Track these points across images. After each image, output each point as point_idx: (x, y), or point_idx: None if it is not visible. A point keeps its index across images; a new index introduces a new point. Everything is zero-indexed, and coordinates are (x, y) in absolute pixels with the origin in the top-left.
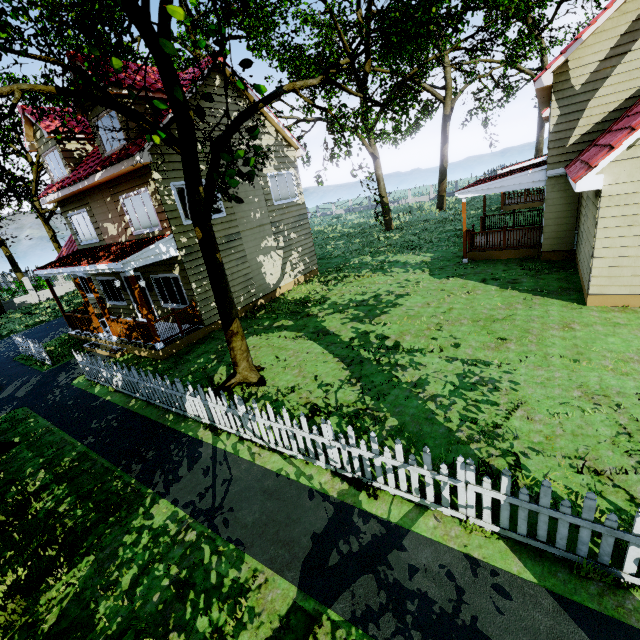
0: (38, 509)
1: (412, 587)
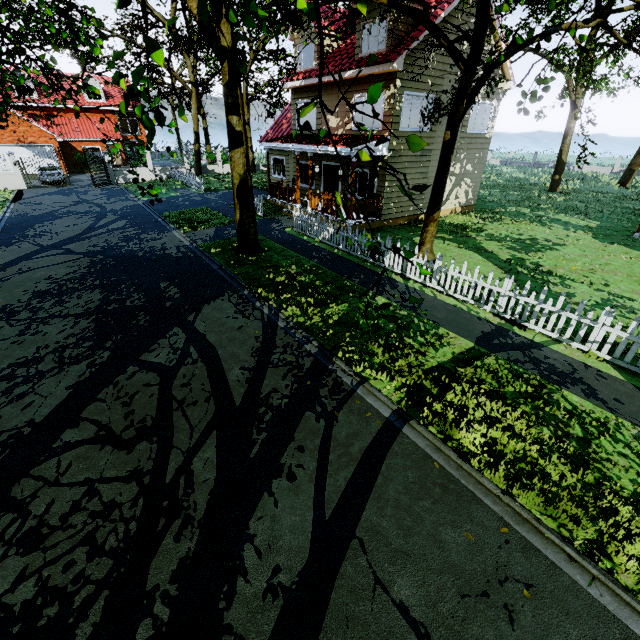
0: (302, 280)
1: (545, 361)
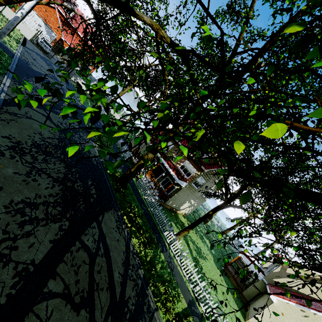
0: (139, 221)
1: None
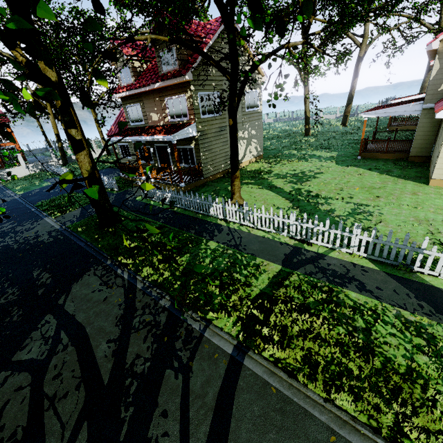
0: (152, 241)
1: (329, 268)
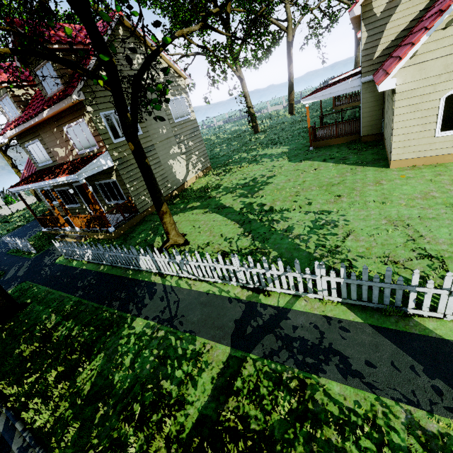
0: (58, 336)
1: (295, 336)
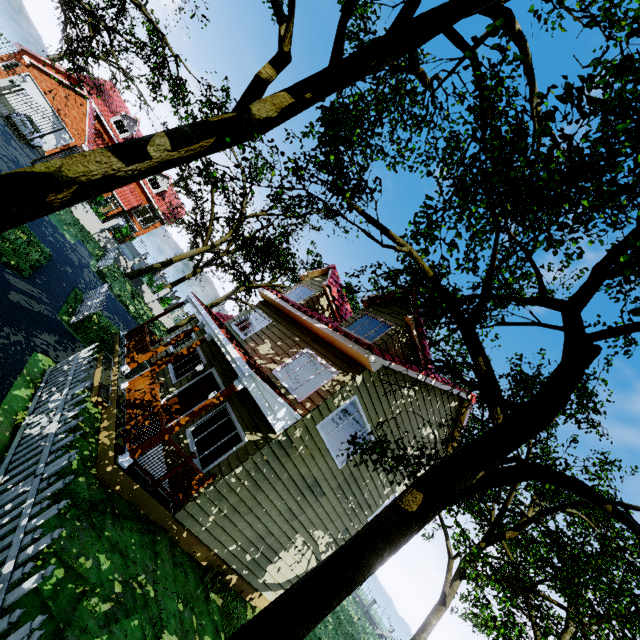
0: None
1: None
